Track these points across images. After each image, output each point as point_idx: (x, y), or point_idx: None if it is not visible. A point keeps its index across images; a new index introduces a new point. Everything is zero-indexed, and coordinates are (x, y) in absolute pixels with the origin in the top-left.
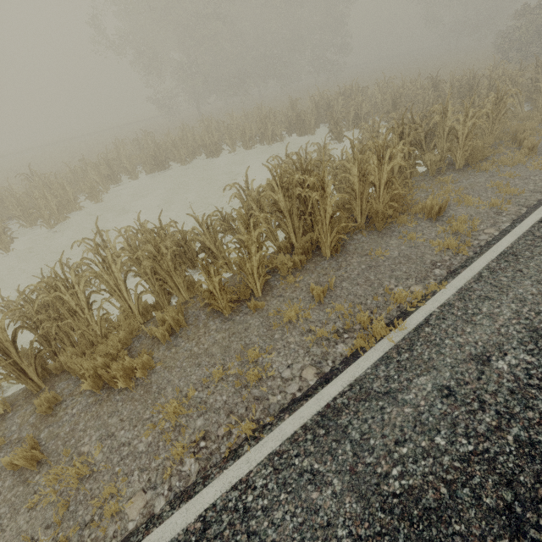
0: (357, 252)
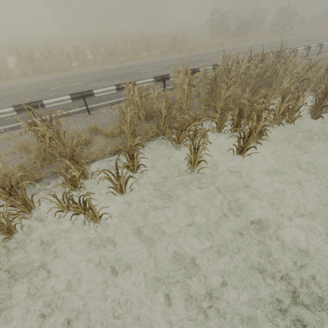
0: (39, 75)
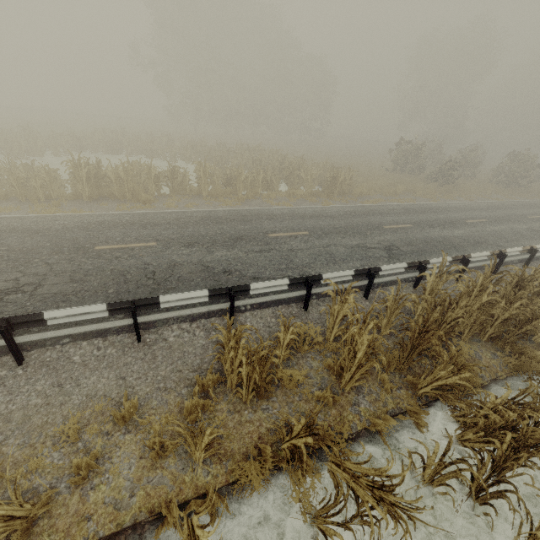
0: (98, 203)
